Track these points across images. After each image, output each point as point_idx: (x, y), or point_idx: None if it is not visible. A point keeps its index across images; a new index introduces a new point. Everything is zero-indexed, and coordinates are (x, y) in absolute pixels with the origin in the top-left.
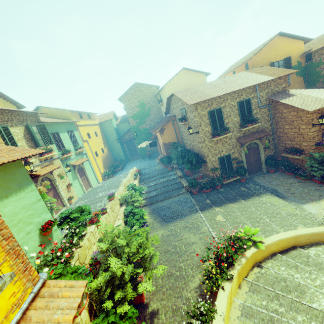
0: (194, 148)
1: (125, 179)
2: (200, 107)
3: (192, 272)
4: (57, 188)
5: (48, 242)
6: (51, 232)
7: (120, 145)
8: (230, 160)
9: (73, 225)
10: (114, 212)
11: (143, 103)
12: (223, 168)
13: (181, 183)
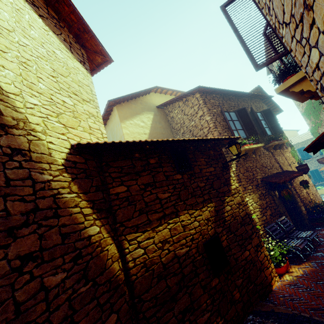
0: None
1: None
2: None
3: None
4: None
5: None
6: None
7: None
8: (318, 172)
9: None
10: None
11: None
12: (314, 177)
13: None
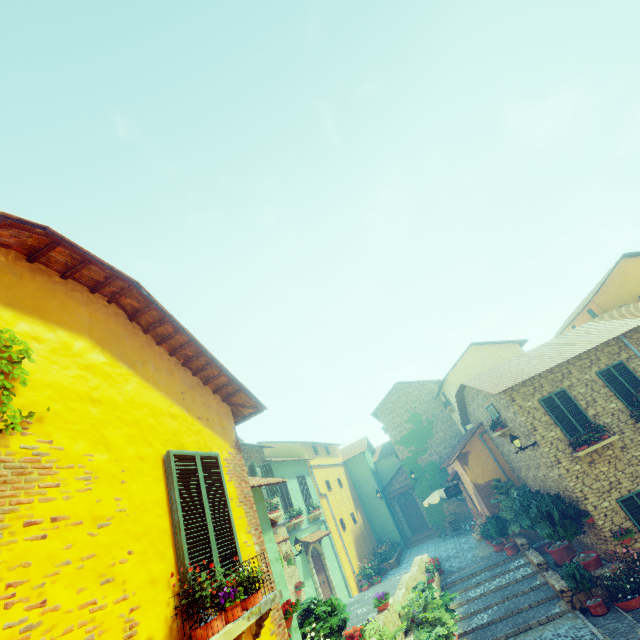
0: (546, 486)
1: (407, 575)
2: (518, 394)
3: None
4: None
5: None
6: (289, 628)
7: (386, 504)
8: None
9: (320, 629)
10: None
11: (415, 414)
12: None
13: (549, 583)
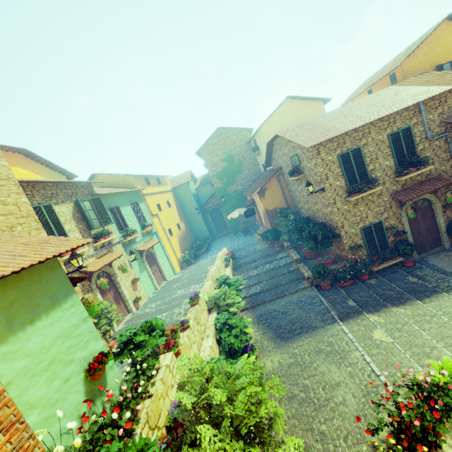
0: (316, 215)
1: (213, 269)
2: (324, 149)
3: (348, 448)
4: (119, 285)
5: (100, 391)
6: (104, 371)
7: (202, 216)
8: (382, 231)
9: (138, 355)
10: (199, 325)
11: (230, 155)
12: (371, 245)
13: (300, 270)
